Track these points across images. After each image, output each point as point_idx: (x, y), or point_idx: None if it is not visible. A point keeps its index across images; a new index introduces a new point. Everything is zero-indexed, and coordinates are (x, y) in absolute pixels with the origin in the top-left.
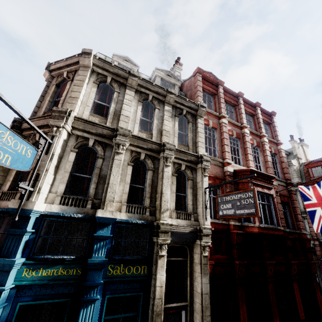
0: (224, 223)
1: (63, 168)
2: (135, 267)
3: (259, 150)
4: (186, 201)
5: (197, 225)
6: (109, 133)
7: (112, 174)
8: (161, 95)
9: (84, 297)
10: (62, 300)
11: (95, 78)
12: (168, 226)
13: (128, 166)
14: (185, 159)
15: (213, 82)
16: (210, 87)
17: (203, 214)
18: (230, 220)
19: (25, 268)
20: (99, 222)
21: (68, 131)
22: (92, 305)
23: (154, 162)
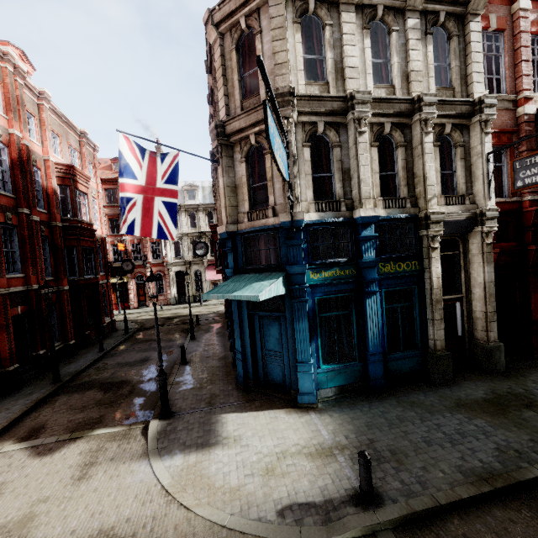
0: (514, 200)
1: (302, 172)
2: (405, 264)
3: None
4: (454, 180)
5: (474, 209)
6: (341, 106)
7: (361, 165)
8: None
9: (366, 290)
10: (346, 294)
11: (293, 13)
12: (440, 215)
13: (371, 149)
14: (453, 113)
15: None
16: None
17: (483, 192)
18: (524, 195)
19: (310, 272)
20: (363, 222)
21: (294, 119)
22: (374, 296)
23: (404, 133)
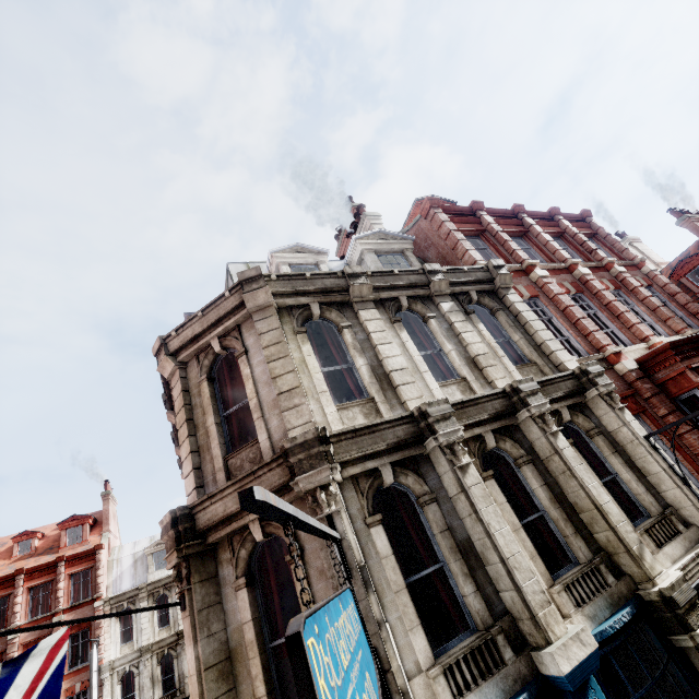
0: None
1: (384, 586)
2: None
3: (624, 295)
4: (626, 489)
5: (698, 535)
6: (409, 431)
7: (494, 531)
8: (420, 286)
9: None
10: None
11: (292, 323)
12: (683, 584)
13: (486, 485)
14: (561, 394)
15: (463, 211)
16: (465, 224)
17: (690, 501)
18: None
19: None
20: (575, 687)
21: (337, 479)
22: None
23: (516, 440)
